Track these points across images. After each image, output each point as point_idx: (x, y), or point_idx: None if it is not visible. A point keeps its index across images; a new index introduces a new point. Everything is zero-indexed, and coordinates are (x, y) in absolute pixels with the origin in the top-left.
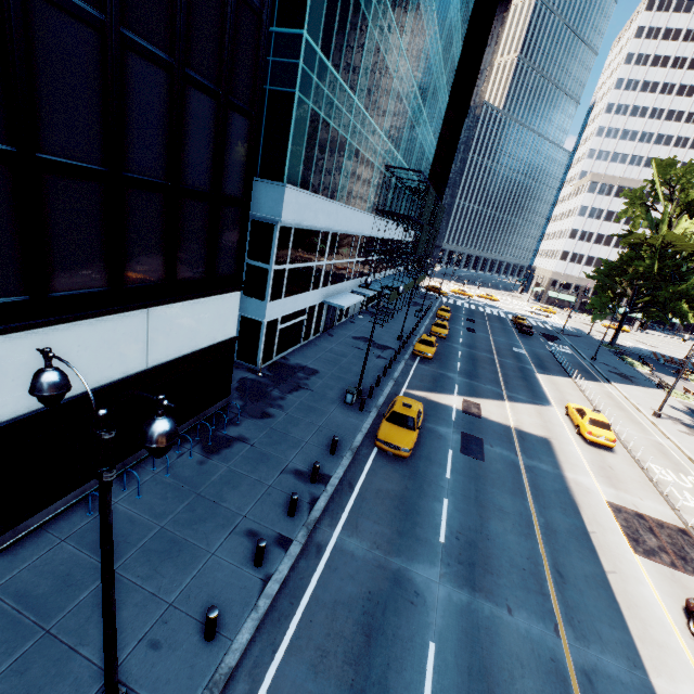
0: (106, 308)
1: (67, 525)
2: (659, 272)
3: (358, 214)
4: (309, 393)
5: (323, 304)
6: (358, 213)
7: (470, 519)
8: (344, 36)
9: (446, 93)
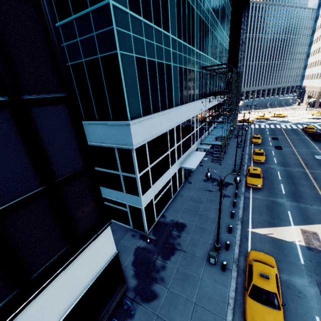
0: None
1: None
2: None
3: (190, 106)
4: (182, 255)
5: (181, 167)
6: (190, 105)
7: None
8: None
9: (229, 5)
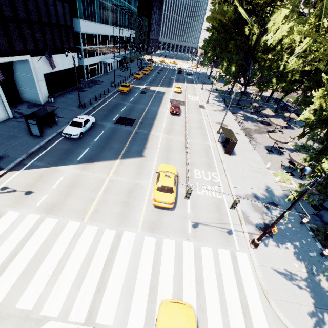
0: (55, 53)
1: (60, 97)
2: None
3: (106, 26)
4: (101, 85)
5: (101, 62)
6: (106, 26)
7: (137, 99)
8: None
9: None
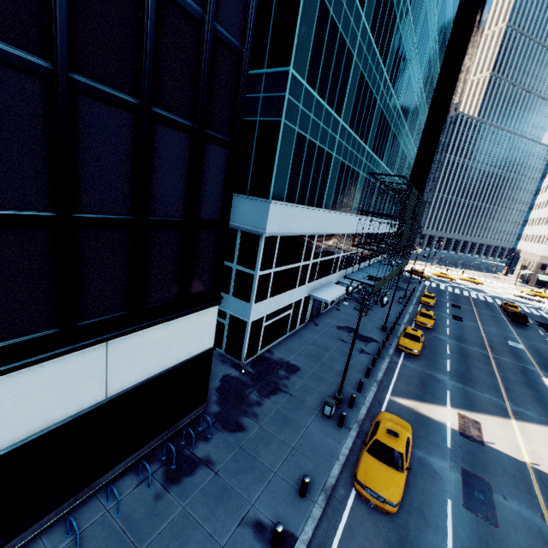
0: (52, 351)
1: None
2: None
3: (343, 216)
4: (287, 397)
5: (309, 296)
6: (343, 215)
7: None
8: (330, 69)
9: (425, 109)
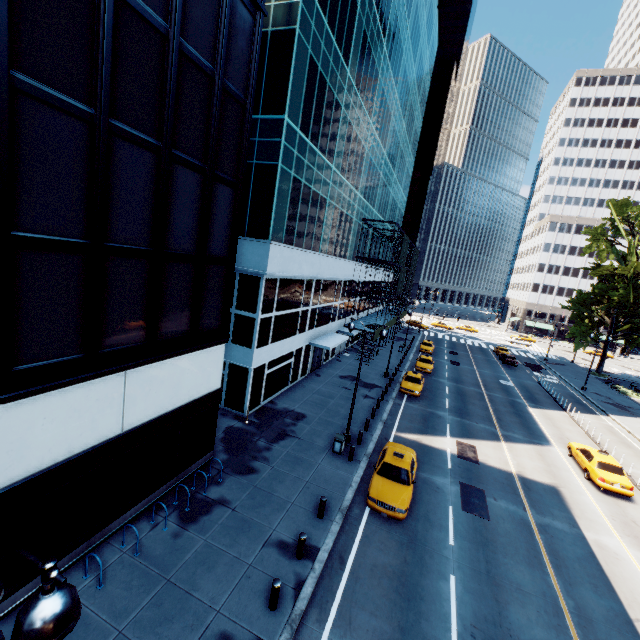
0: (79, 375)
1: (10, 632)
2: (635, 301)
3: (340, 262)
4: (296, 441)
5: (310, 345)
6: (339, 261)
7: (484, 605)
8: (320, 118)
9: (412, 158)
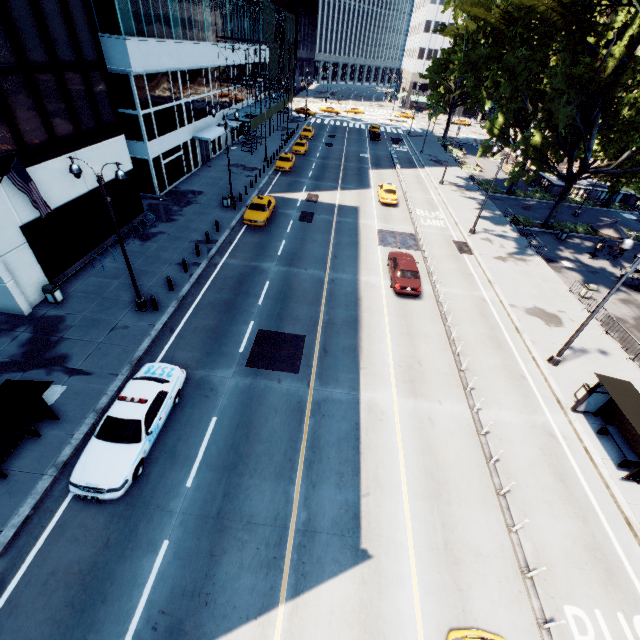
0: (55, 153)
1: (87, 273)
2: None
3: (199, 46)
4: (199, 205)
5: (194, 140)
6: (198, 45)
7: (296, 246)
8: None
9: None
